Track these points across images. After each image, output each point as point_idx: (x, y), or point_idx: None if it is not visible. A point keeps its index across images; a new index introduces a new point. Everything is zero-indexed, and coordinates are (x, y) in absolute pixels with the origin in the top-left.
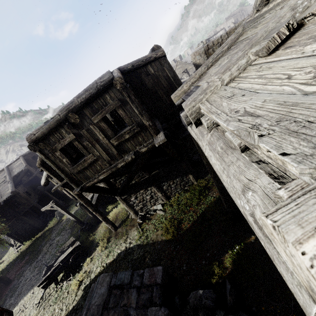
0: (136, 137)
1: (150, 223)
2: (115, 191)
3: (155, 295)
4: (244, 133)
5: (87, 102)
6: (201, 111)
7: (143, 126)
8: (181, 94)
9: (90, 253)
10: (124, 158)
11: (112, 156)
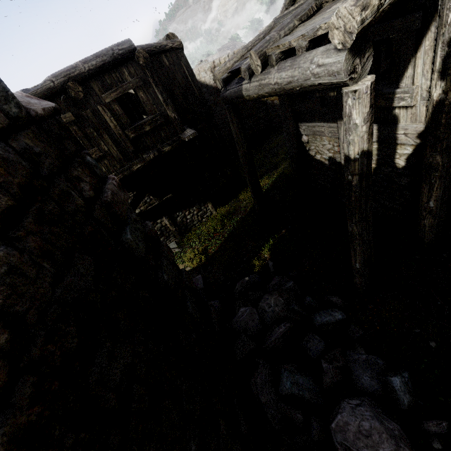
0: (158, 131)
1: None
2: None
3: None
4: (311, 31)
5: (98, 73)
6: (267, 54)
7: (168, 119)
8: (225, 71)
9: None
10: (142, 158)
11: (126, 155)
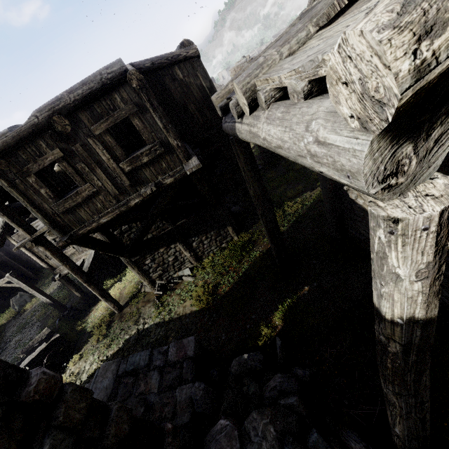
0: (158, 161)
1: (173, 294)
2: (122, 249)
3: (185, 371)
4: (309, 65)
5: (85, 102)
6: (257, 88)
7: (169, 147)
8: (225, 95)
9: (78, 348)
10: (140, 192)
11: (122, 189)
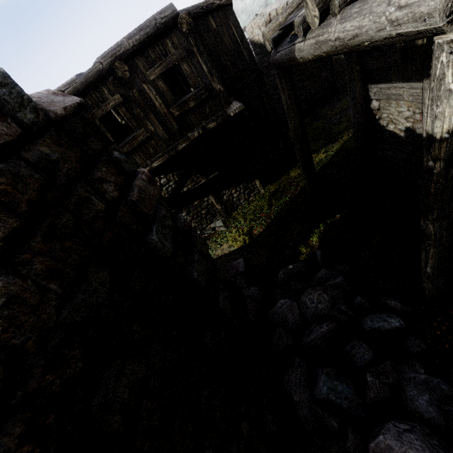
0: (203, 106)
1: (209, 242)
2: None
3: (240, 282)
4: None
5: (141, 48)
6: None
7: (213, 92)
8: (276, 27)
9: None
10: (187, 137)
11: (171, 134)
